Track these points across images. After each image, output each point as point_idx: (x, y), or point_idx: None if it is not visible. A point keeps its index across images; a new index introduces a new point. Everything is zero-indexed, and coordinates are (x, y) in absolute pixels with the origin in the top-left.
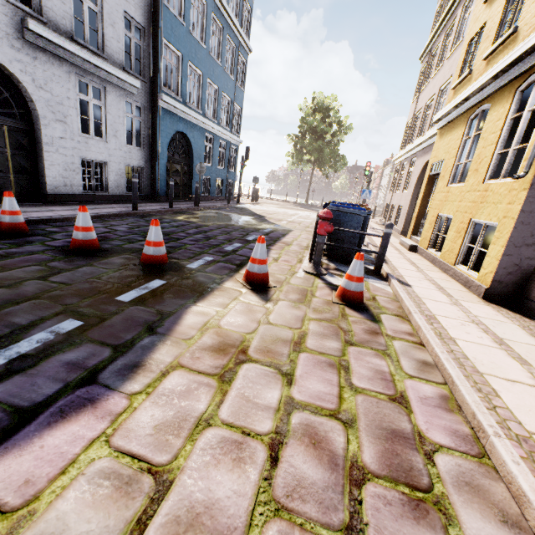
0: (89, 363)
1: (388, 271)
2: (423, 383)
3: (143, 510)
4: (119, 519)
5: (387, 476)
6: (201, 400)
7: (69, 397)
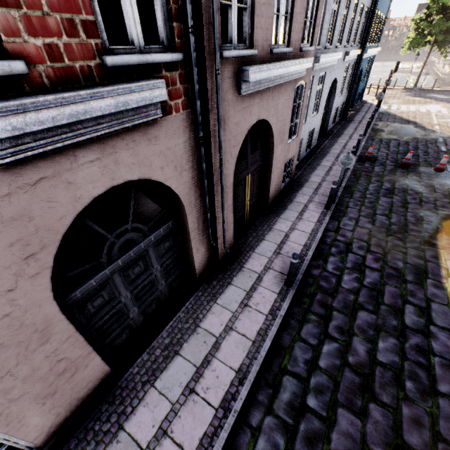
0: None
1: None
2: None
3: None
4: None
5: None
6: None
7: None
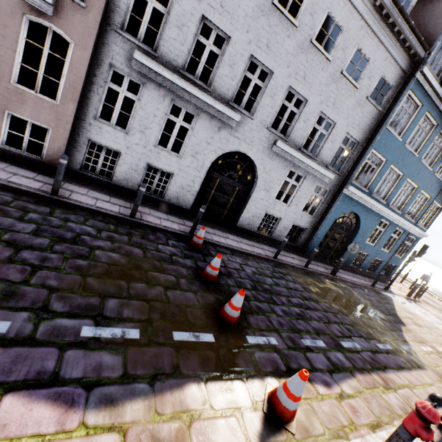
0: (105, 372)
1: None
2: None
3: None
4: None
5: None
6: None
7: (72, 388)
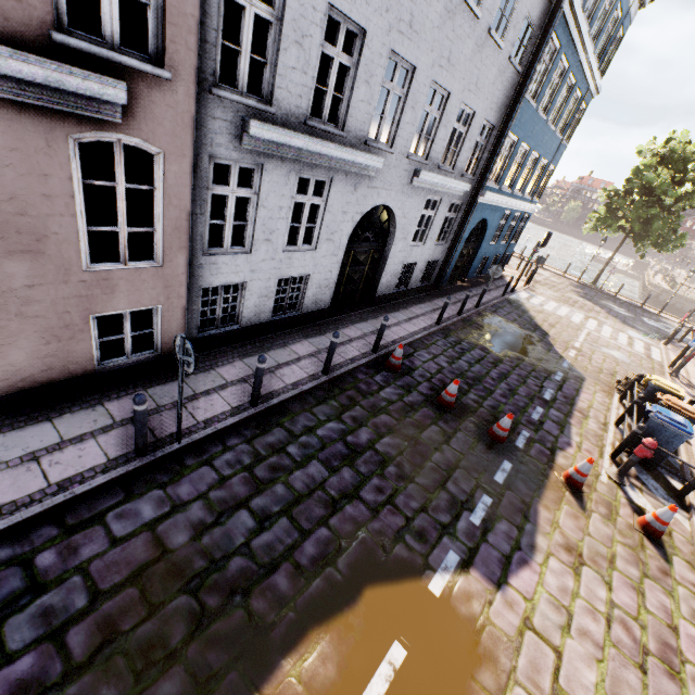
0: (512, 535)
1: (692, 500)
2: (692, 626)
3: (567, 620)
4: (561, 619)
5: (659, 658)
6: (570, 581)
7: (516, 555)
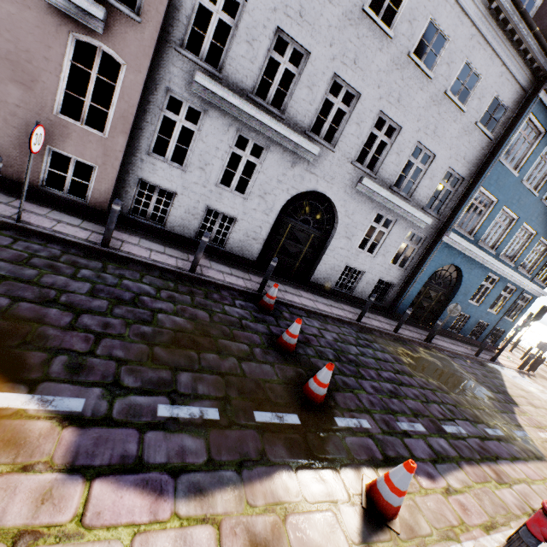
0: (188, 457)
1: None
2: None
3: None
4: None
5: None
6: None
7: (158, 475)
